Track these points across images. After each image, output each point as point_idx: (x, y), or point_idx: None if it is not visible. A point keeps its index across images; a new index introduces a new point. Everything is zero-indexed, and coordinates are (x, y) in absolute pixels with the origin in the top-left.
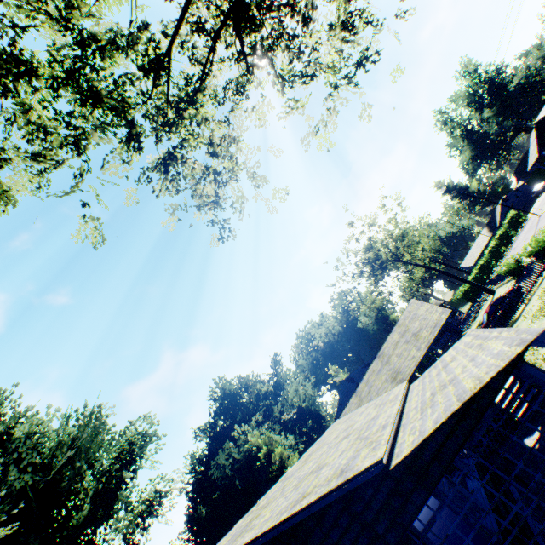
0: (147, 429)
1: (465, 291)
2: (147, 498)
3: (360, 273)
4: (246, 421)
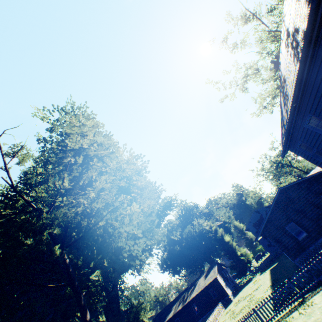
0: (172, 201)
1: None
2: (173, 224)
3: (270, 166)
4: (196, 221)
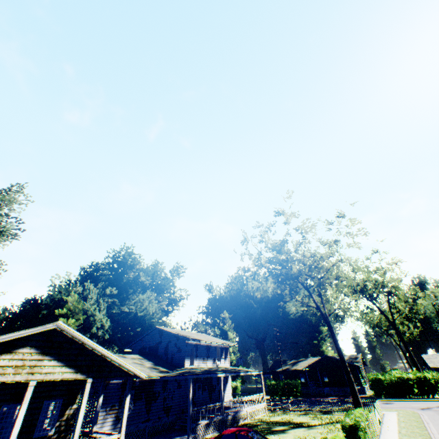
0: (9, 228)
1: (378, 379)
2: None
3: (256, 264)
4: (107, 285)
